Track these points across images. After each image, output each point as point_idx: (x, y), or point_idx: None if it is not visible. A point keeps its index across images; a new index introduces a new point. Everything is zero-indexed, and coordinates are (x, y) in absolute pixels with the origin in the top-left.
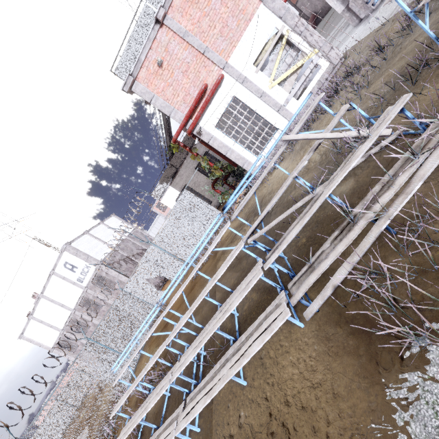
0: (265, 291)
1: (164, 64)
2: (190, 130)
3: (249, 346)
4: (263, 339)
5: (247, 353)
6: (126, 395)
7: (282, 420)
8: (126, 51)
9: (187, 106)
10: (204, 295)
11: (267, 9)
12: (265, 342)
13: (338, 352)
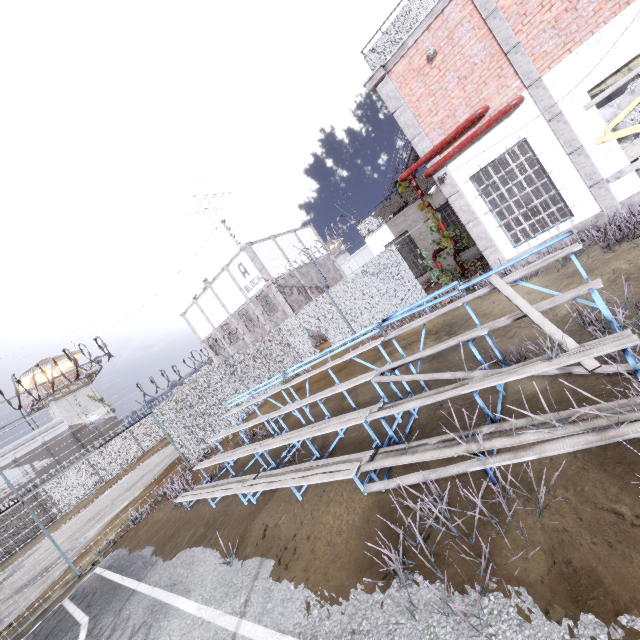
0: (376, 434)
1: (438, 58)
2: (429, 172)
3: (313, 474)
4: (324, 477)
5: (308, 479)
6: (226, 433)
7: (297, 545)
8: (393, 25)
9: (442, 134)
10: (315, 399)
11: None
12: (336, 481)
13: (362, 536)
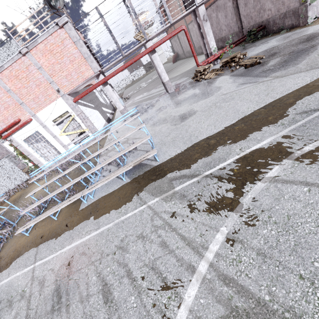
0: None
1: None
2: (3, 138)
3: None
4: None
5: None
6: None
7: None
8: None
9: (5, 124)
10: None
11: (64, 101)
12: None
13: None
